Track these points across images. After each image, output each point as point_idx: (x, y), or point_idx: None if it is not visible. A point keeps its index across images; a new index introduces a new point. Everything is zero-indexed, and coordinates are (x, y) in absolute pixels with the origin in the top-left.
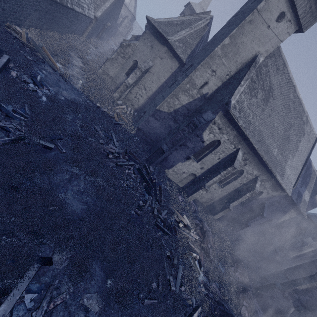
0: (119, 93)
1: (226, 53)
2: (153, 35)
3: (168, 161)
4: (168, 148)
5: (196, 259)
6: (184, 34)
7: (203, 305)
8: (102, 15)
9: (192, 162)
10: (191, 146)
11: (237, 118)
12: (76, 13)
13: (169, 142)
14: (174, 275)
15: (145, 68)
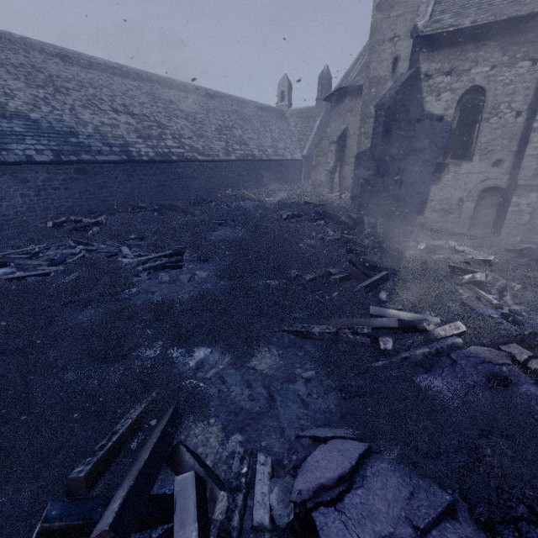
0: (327, 186)
1: (389, 5)
2: (335, 104)
3: (408, 200)
4: (372, 171)
5: (474, 280)
6: (362, 63)
7: (455, 318)
8: (310, 150)
9: (458, 167)
10: (424, 144)
11: (447, 26)
12: (277, 163)
13: (369, 163)
14: (356, 278)
15: (337, 136)
